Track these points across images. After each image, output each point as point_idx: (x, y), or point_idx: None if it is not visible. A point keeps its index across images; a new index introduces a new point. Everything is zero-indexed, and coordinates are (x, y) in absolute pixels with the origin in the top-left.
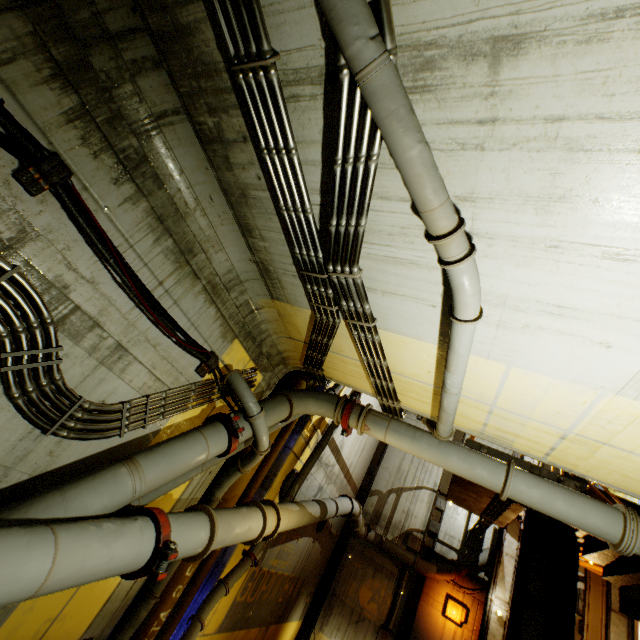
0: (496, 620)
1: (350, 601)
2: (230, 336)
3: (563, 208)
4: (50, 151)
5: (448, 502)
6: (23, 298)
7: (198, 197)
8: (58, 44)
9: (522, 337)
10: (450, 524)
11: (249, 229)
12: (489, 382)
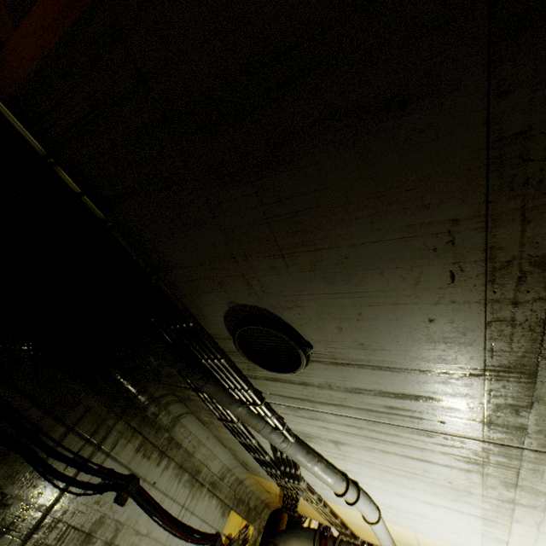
0: None
1: None
2: (227, 511)
3: (392, 484)
4: (130, 473)
5: None
6: None
7: (200, 439)
8: (134, 419)
9: (411, 521)
10: None
11: (232, 449)
12: (409, 536)
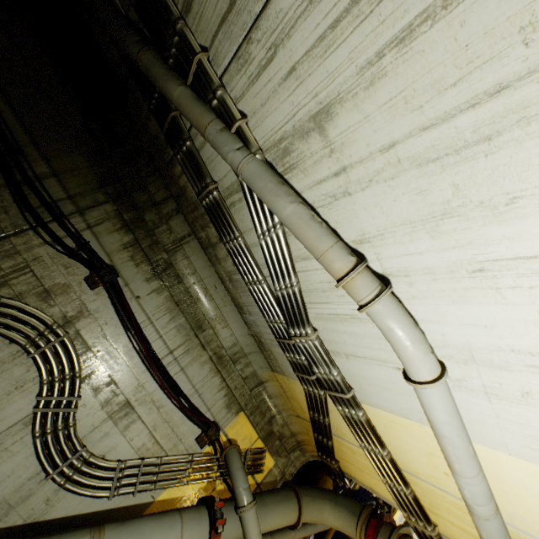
0: None
1: None
2: (235, 407)
3: (455, 223)
4: (110, 265)
5: None
6: (65, 356)
7: (207, 287)
8: (128, 212)
9: (534, 413)
10: None
11: (241, 306)
12: None
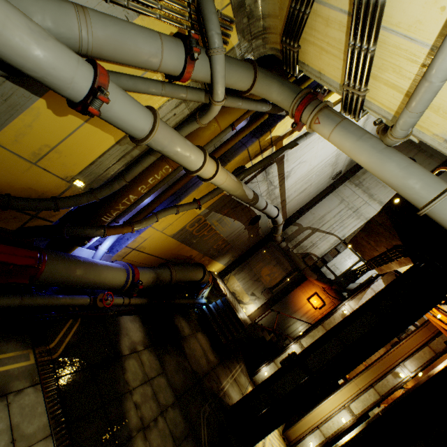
0: (340, 314)
1: (255, 270)
2: None
3: None
4: None
5: (346, 249)
6: None
7: None
8: None
9: None
10: (340, 261)
11: None
12: None
